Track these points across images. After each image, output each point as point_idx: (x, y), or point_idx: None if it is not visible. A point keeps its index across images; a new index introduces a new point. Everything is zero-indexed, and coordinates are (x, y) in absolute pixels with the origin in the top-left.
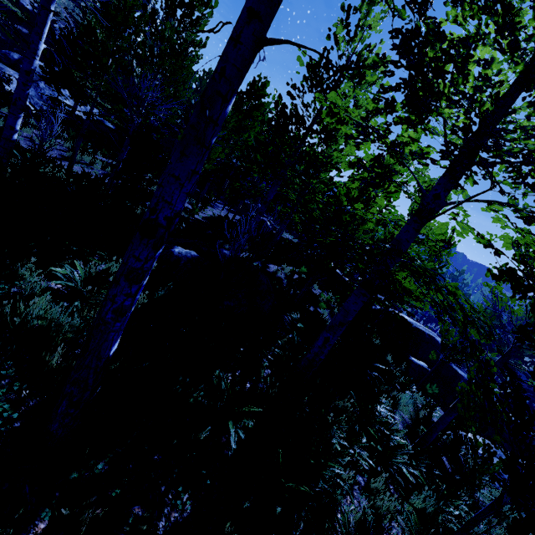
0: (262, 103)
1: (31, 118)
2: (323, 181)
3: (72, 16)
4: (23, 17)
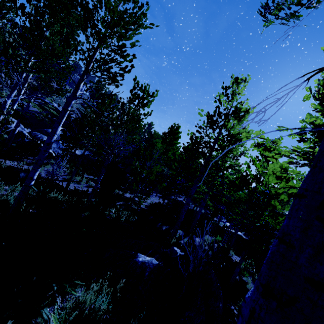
0: (177, 136)
1: (51, 159)
2: (231, 180)
3: (80, 111)
4: (57, 114)
